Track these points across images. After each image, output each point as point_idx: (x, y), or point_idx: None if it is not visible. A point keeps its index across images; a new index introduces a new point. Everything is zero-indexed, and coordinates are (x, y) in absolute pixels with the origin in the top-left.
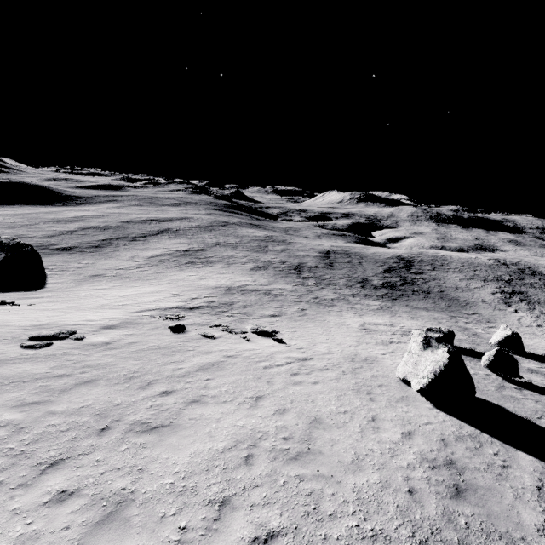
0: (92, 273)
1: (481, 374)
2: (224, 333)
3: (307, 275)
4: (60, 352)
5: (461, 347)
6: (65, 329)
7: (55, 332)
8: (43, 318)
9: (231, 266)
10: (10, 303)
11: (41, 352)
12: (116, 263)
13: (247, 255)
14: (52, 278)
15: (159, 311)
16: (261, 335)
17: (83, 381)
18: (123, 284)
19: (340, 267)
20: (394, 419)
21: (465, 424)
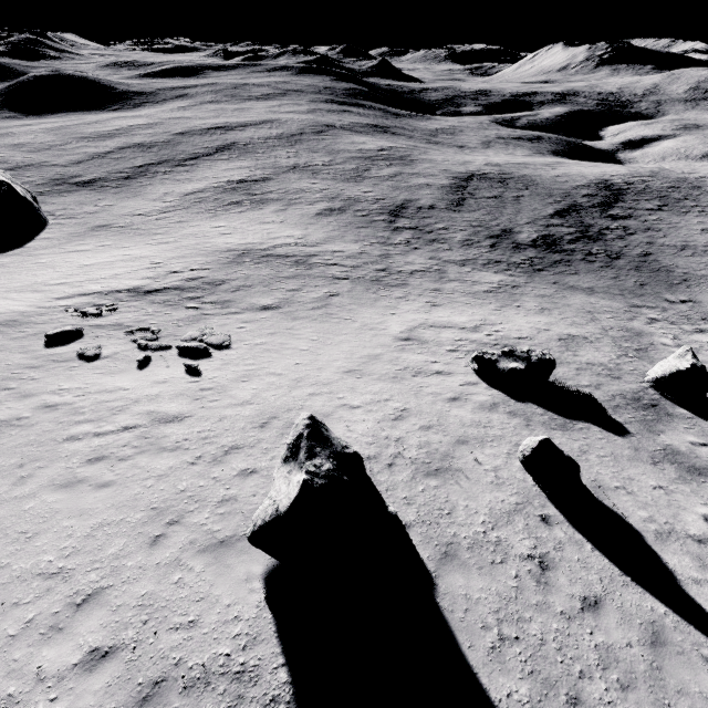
0: (100, 223)
1: (512, 469)
2: (129, 347)
3: (405, 224)
4: None
5: (569, 384)
6: None
7: None
8: None
9: (289, 208)
10: None
11: None
12: (139, 205)
13: (326, 188)
14: (50, 230)
15: (95, 297)
16: (186, 352)
17: None
18: (113, 243)
19: (473, 208)
20: (129, 605)
21: (272, 635)
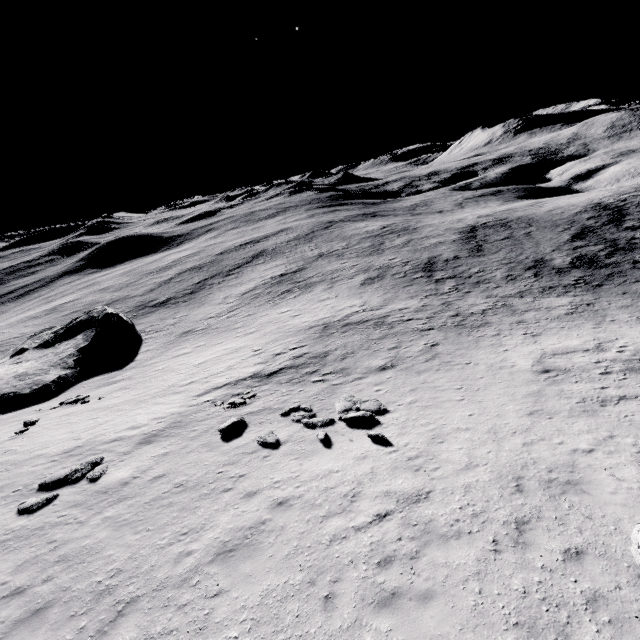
0: (183, 330)
1: None
2: (297, 428)
3: (442, 275)
4: (53, 520)
5: None
6: (87, 461)
7: (71, 470)
8: (86, 432)
9: (335, 285)
10: (85, 398)
11: (32, 521)
12: (208, 310)
13: (356, 264)
14: (146, 344)
15: (227, 388)
16: (354, 423)
17: (31, 612)
18: (206, 343)
19: (494, 250)
20: None
21: None
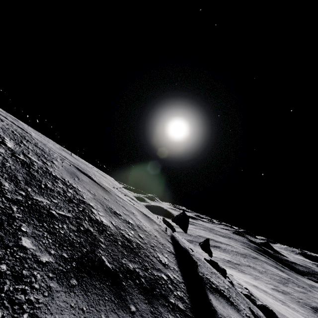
0: None
1: None
2: None
3: None
4: None
5: None
6: None
7: None
8: None
9: (257, 280)
10: None
11: None
12: None
13: (269, 280)
14: None
15: None
16: None
17: None
18: None
19: None
20: None
21: None
